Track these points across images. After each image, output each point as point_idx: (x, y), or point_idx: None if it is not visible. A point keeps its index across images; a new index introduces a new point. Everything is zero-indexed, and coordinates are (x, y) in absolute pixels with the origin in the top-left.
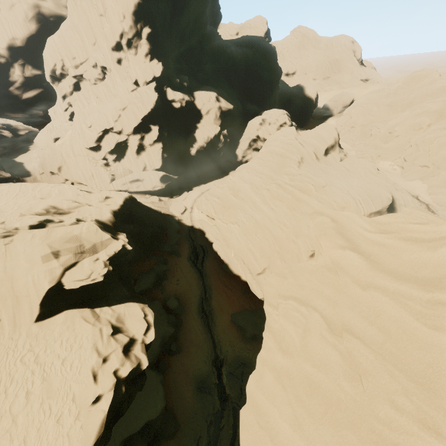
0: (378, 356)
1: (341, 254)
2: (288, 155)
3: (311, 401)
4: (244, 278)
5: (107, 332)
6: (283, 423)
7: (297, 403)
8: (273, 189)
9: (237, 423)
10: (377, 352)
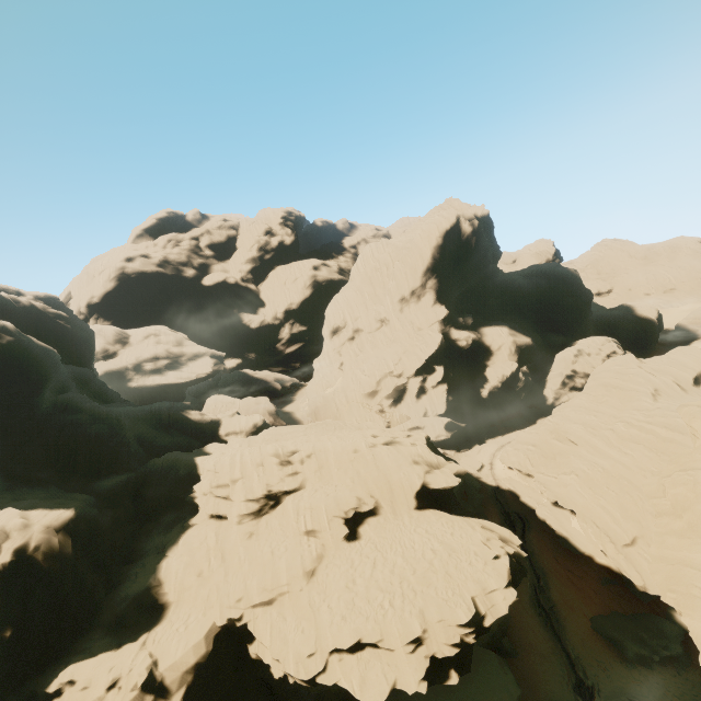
0: None
1: None
2: (631, 386)
3: None
4: (601, 560)
5: (477, 525)
6: (694, 554)
7: None
8: (620, 428)
9: None
10: None
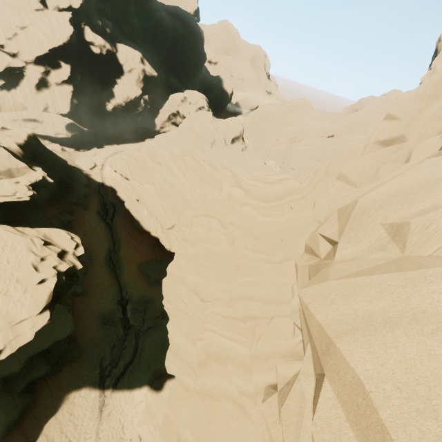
0: (242, 231)
1: (233, 190)
2: (204, 134)
3: (207, 263)
4: (154, 234)
5: (39, 242)
6: (191, 276)
7: (200, 266)
8: (188, 160)
9: (139, 342)
10: (242, 230)
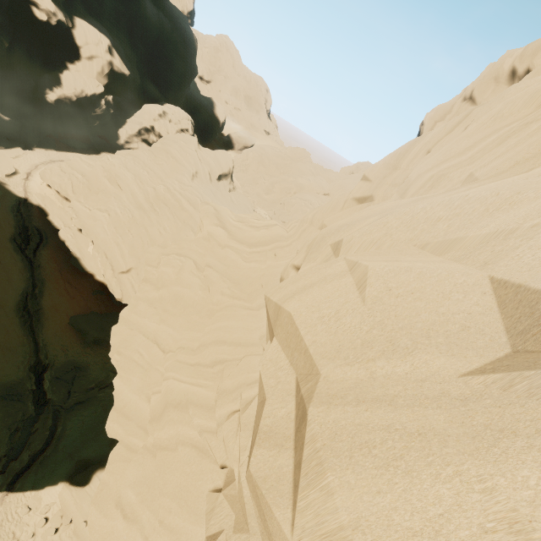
0: (221, 275)
1: (215, 229)
2: (184, 162)
3: (175, 309)
4: (100, 278)
5: None
6: (151, 323)
7: (164, 313)
8: (161, 190)
9: (58, 423)
10: (221, 273)
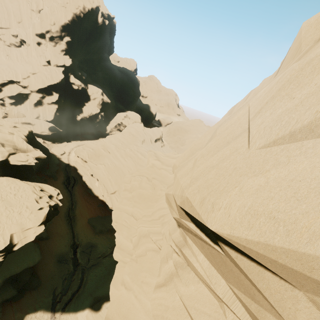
0: (159, 181)
1: (155, 162)
2: (138, 136)
3: (139, 200)
4: (101, 198)
5: (38, 189)
6: (129, 208)
7: (135, 203)
8: (127, 151)
9: (84, 276)
10: (159, 181)
